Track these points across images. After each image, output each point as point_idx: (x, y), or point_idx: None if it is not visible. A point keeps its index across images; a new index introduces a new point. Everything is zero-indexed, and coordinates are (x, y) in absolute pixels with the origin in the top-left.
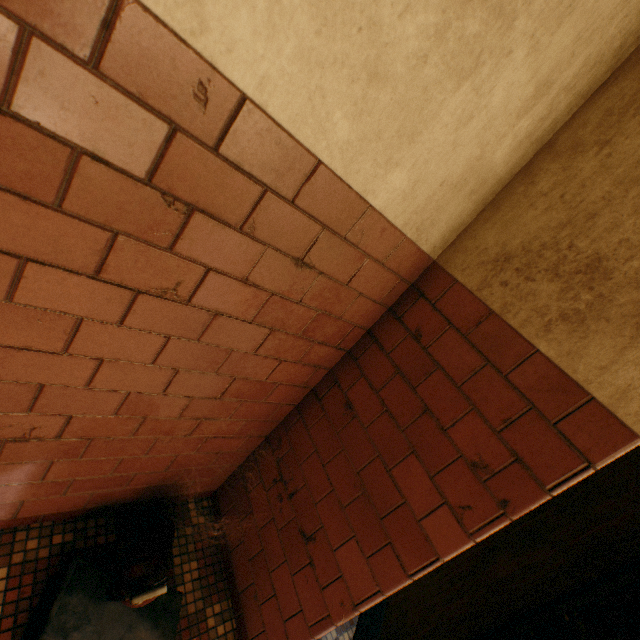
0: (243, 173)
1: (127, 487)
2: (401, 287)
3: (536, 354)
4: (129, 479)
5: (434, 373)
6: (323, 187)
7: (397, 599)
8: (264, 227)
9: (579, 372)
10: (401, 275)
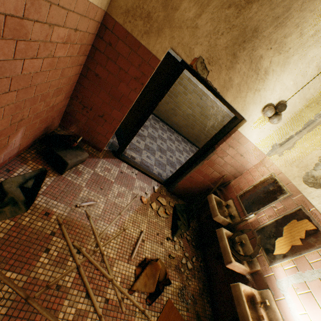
0: (63, 8)
1: (40, 131)
2: (99, 25)
3: (141, 45)
4: (41, 127)
5: (119, 57)
6: (80, 2)
7: (123, 124)
8: (68, 23)
9: (150, 48)
10: (98, 21)
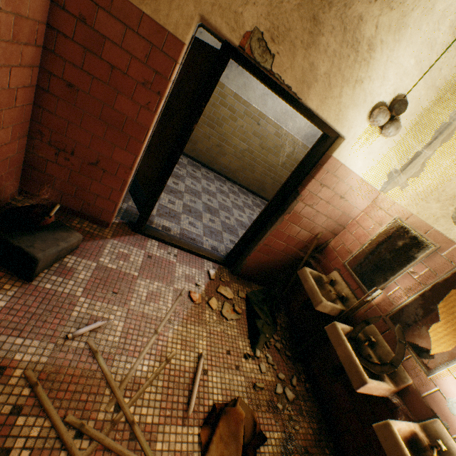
0: None
1: None
2: None
3: (144, 16)
4: None
5: (106, 44)
6: None
7: (141, 176)
8: None
9: (161, 21)
10: None
